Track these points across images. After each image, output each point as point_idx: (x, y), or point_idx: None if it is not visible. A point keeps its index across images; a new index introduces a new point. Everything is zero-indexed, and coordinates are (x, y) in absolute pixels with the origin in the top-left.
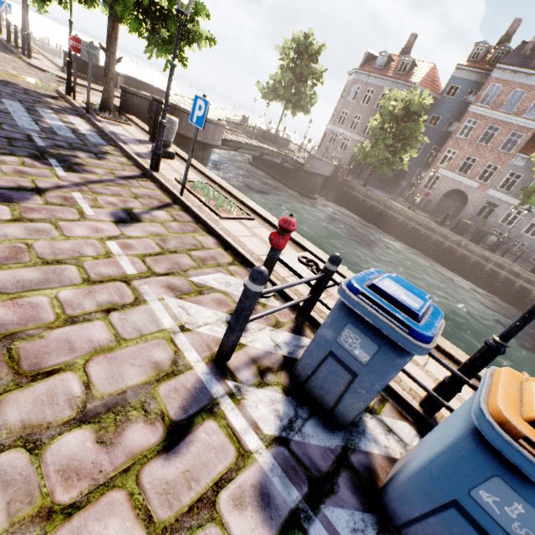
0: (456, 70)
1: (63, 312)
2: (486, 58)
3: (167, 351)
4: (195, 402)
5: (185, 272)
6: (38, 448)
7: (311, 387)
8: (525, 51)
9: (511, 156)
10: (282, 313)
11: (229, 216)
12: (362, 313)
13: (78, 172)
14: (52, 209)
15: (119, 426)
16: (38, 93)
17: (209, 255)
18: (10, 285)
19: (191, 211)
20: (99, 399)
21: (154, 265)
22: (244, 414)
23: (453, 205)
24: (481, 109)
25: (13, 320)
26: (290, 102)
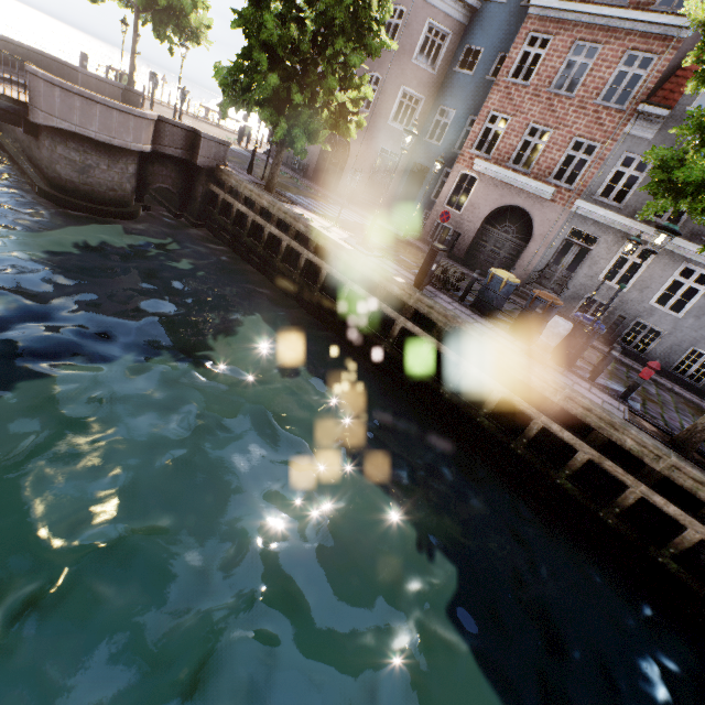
0: None
1: None
2: None
3: None
4: None
5: None
6: None
7: None
8: None
9: (625, 115)
10: None
11: None
12: None
13: None
14: None
15: None
16: None
17: None
18: None
19: None
20: None
21: None
22: None
23: (505, 241)
24: (556, 3)
25: None
26: (143, 5)
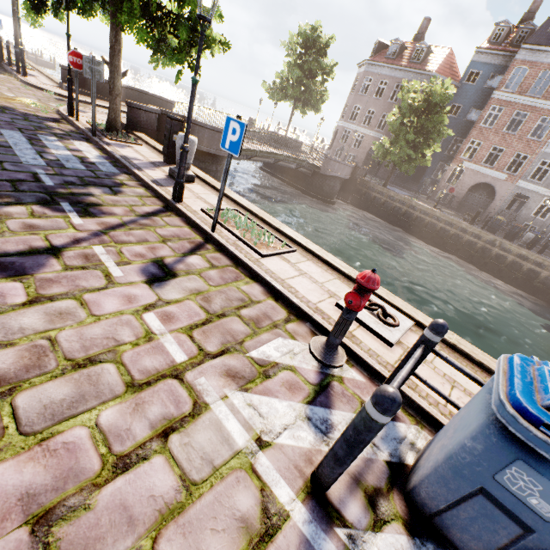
0: (476, 54)
1: (110, 450)
2: (508, 38)
3: (251, 491)
4: None
5: (242, 345)
6: None
7: (445, 524)
8: None
9: (542, 144)
10: (363, 388)
11: (270, 253)
12: None
13: (95, 216)
14: (73, 276)
15: None
16: (38, 117)
17: (261, 312)
18: (35, 416)
19: (227, 251)
20: None
21: (204, 341)
22: None
23: (480, 199)
24: (506, 94)
25: (46, 483)
26: (299, 101)
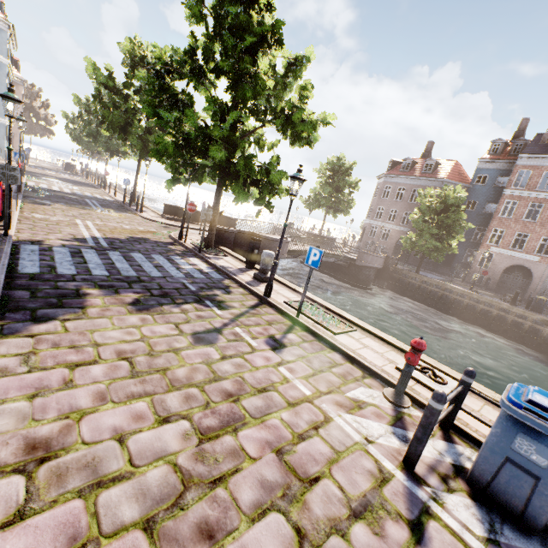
0: (480, 163)
1: (293, 430)
2: (505, 150)
3: (370, 461)
4: (413, 504)
5: (339, 389)
6: (345, 535)
7: (494, 492)
8: (543, 141)
9: None
10: None
11: (340, 331)
12: (531, 423)
13: (226, 309)
14: (234, 345)
15: (378, 522)
16: (163, 242)
17: (344, 370)
18: (254, 411)
19: (309, 330)
20: (354, 500)
21: (317, 385)
22: (452, 516)
23: (517, 280)
24: (516, 191)
25: (273, 439)
26: (330, 208)
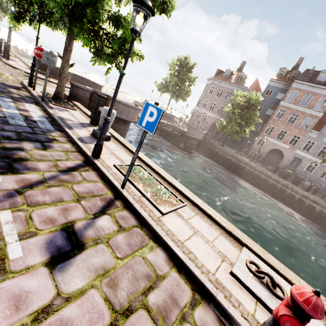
0: (270, 82)
1: None
2: (286, 76)
3: None
4: None
5: None
6: None
7: None
8: (309, 74)
9: (307, 131)
10: None
11: (169, 210)
12: None
13: (17, 172)
14: None
15: None
16: (4, 84)
17: (167, 294)
18: None
19: (133, 209)
20: None
21: None
22: None
23: (274, 158)
24: (287, 103)
25: None
26: (175, 94)
